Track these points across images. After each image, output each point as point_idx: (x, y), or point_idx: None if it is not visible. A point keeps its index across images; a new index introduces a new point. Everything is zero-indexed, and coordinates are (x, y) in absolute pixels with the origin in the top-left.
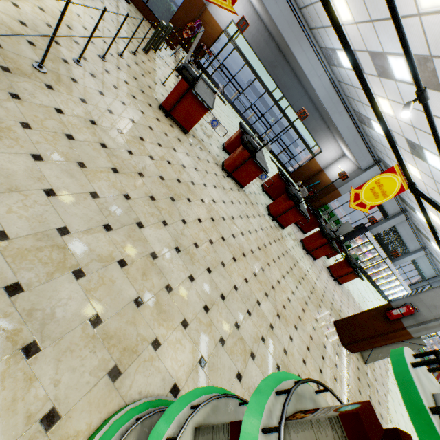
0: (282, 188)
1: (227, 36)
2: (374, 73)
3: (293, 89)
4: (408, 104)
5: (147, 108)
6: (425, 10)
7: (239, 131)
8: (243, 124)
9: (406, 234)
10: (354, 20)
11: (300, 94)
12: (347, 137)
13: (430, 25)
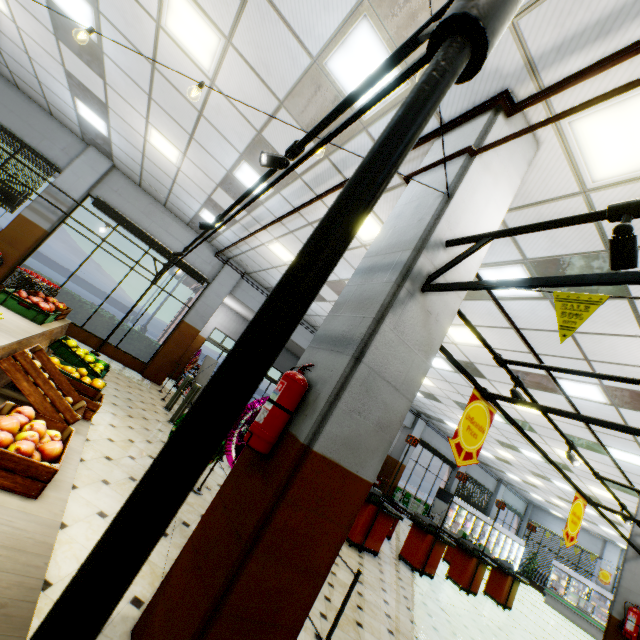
0: None
1: (212, 342)
2: None
3: None
4: (571, 456)
5: None
6: (459, 343)
7: None
8: None
9: (478, 474)
10: None
11: None
12: None
13: (466, 349)
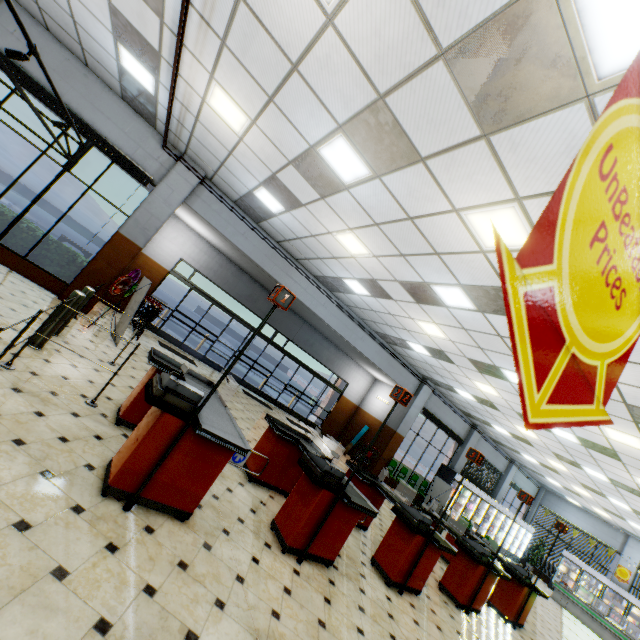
0: (368, 497)
1: (177, 277)
2: (409, 300)
3: (287, 321)
4: None
5: (72, 533)
6: (492, 248)
7: (272, 434)
8: (271, 416)
9: (488, 452)
10: (372, 253)
11: (298, 324)
12: (380, 362)
13: None
